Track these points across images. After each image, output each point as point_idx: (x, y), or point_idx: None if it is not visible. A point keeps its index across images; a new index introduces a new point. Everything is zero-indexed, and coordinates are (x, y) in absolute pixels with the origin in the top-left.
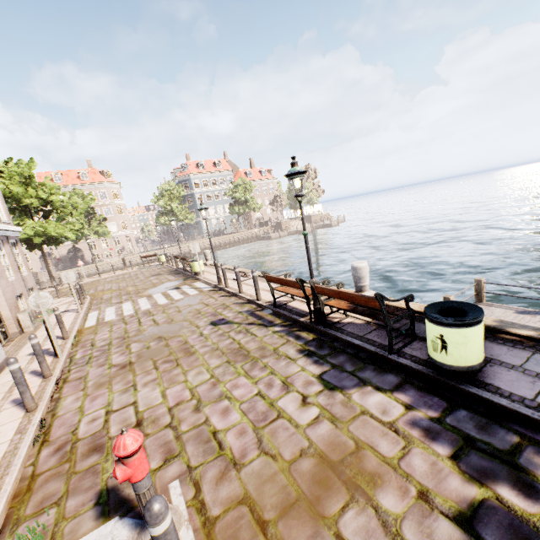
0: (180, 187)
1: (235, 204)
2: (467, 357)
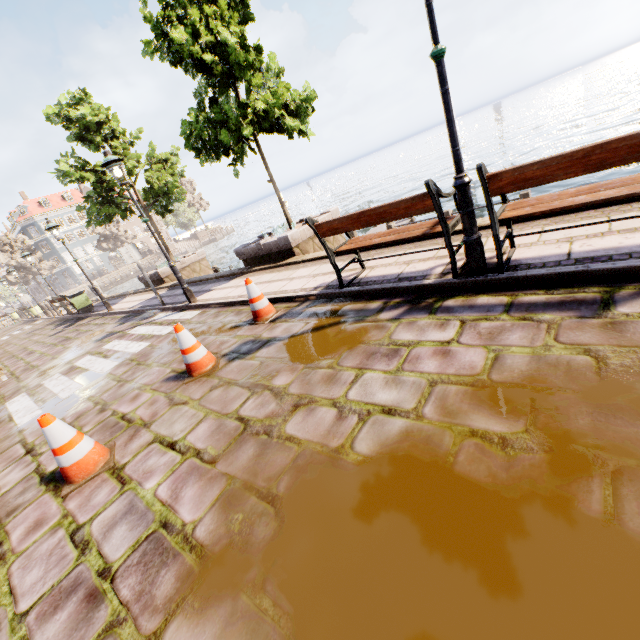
0: (22, 237)
1: (103, 240)
2: (80, 306)
